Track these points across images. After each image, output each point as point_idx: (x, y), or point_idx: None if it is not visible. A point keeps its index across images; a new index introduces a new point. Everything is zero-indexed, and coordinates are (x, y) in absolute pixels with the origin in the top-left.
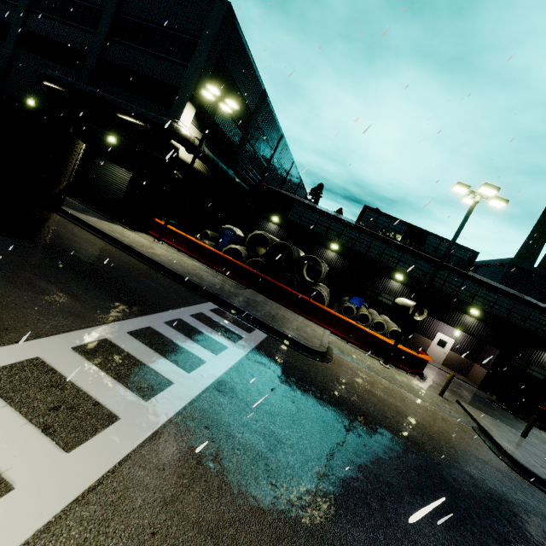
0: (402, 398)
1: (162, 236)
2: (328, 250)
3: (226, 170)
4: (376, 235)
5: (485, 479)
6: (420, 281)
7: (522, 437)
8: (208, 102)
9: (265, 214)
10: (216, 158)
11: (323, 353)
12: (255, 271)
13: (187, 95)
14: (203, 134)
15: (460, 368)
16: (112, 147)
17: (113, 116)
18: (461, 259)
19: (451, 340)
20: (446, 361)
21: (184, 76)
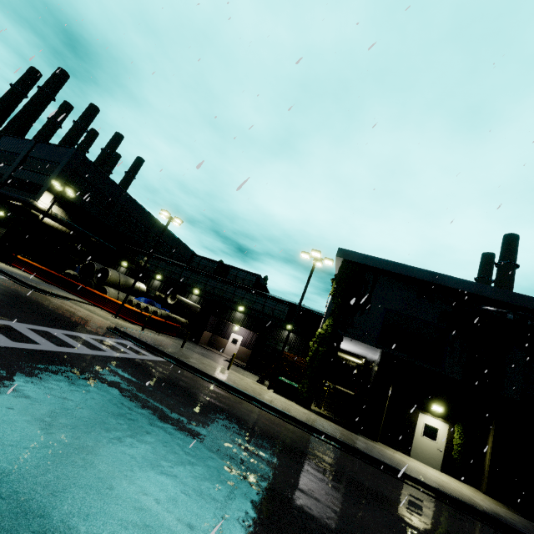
0: (81, 311)
1: (12, 262)
2: (155, 280)
3: (84, 231)
4: (184, 266)
5: (57, 310)
6: (210, 293)
7: (181, 347)
8: (67, 193)
9: (119, 262)
10: (71, 223)
11: (44, 291)
12: (60, 275)
13: (46, 188)
14: (50, 205)
15: (247, 359)
16: (2, 218)
17: (7, 202)
18: (251, 281)
19: (241, 338)
20: (238, 355)
21: (48, 180)
